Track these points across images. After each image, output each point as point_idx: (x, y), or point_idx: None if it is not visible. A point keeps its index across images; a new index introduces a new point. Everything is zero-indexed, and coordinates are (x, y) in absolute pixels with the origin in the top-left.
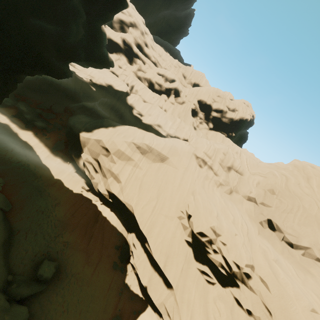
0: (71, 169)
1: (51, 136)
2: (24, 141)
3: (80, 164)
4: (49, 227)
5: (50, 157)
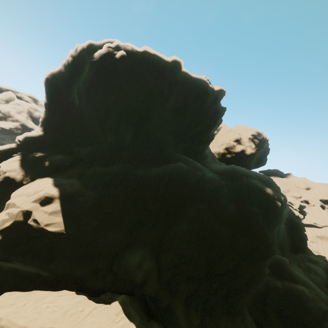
0: None
1: None
2: None
3: None
4: None
5: None
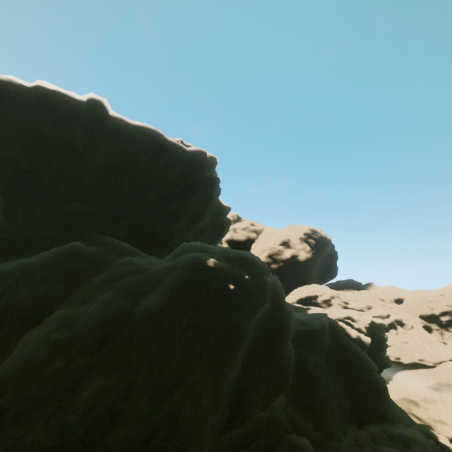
0: None
1: None
2: None
3: None
4: None
5: None
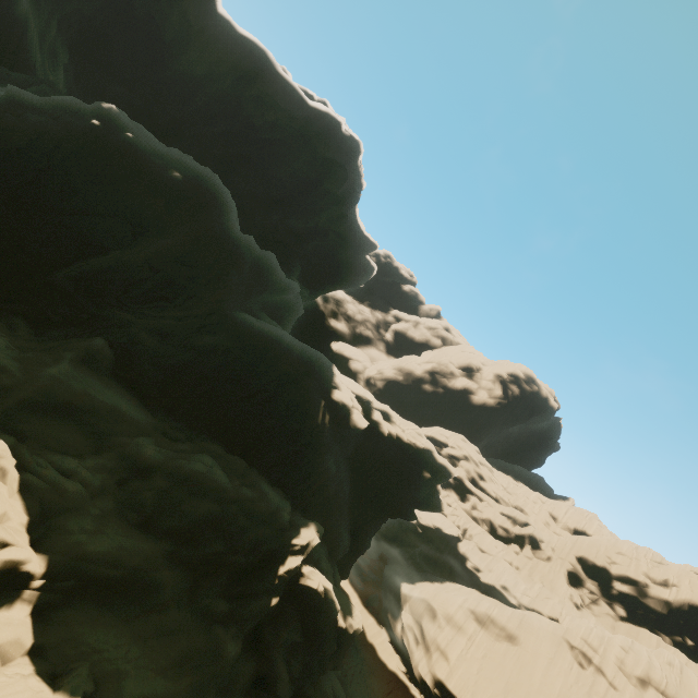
0: (385, 635)
1: (365, 586)
2: (341, 587)
3: (397, 628)
4: (366, 693)
5: (363, 612)
